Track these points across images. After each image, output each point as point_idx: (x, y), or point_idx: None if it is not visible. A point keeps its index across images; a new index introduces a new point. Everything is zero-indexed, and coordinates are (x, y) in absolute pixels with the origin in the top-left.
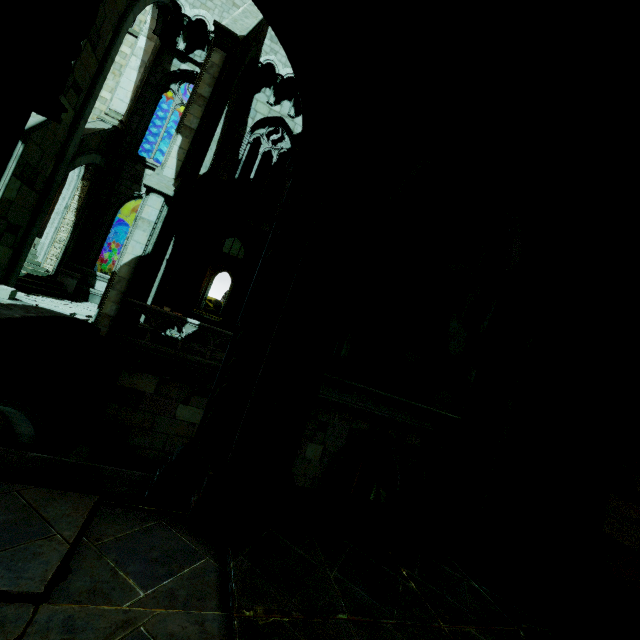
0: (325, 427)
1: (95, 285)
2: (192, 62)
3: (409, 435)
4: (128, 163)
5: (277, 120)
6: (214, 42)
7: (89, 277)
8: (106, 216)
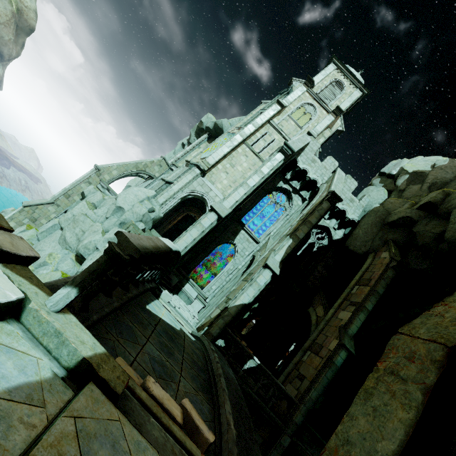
0: None
1: (185, 285)
2: (289, 185)
3: None
4: (234, 223)
5: (325, 227)
6: (327, 198)
7: (184, 279)
8: (210, 247)
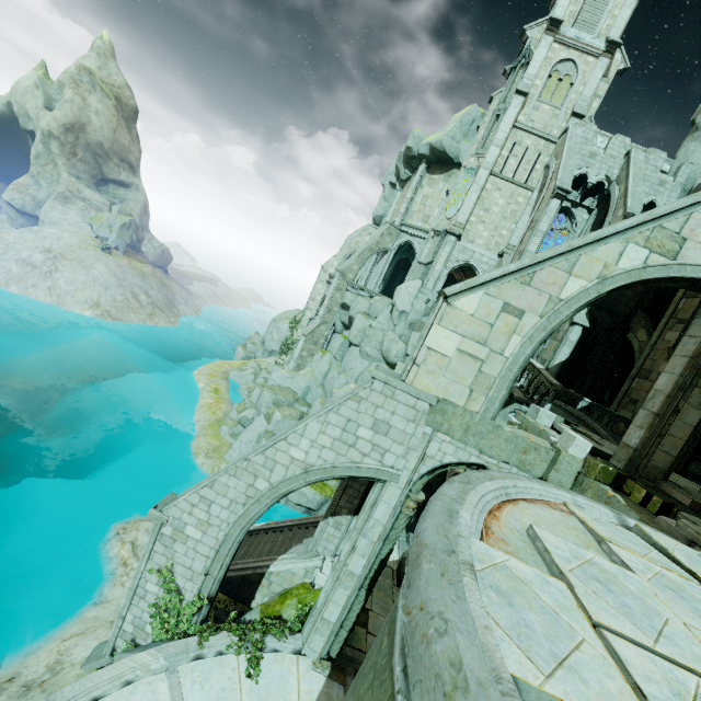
0: None
1: None
2: (565, 199)
3: None
4: None
5: None
6: None
7: None
8: None
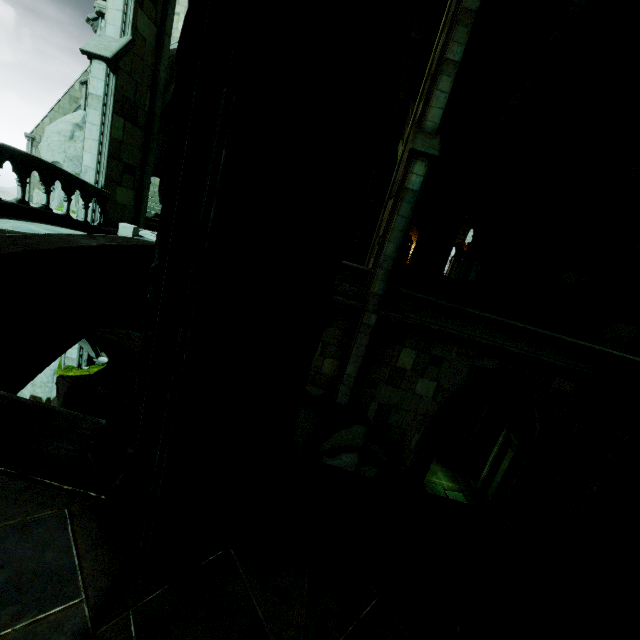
0: (439, 362)
1: None
2: None
3: (557, 379)
4: None
5: None
6: None
7: None
8: None
